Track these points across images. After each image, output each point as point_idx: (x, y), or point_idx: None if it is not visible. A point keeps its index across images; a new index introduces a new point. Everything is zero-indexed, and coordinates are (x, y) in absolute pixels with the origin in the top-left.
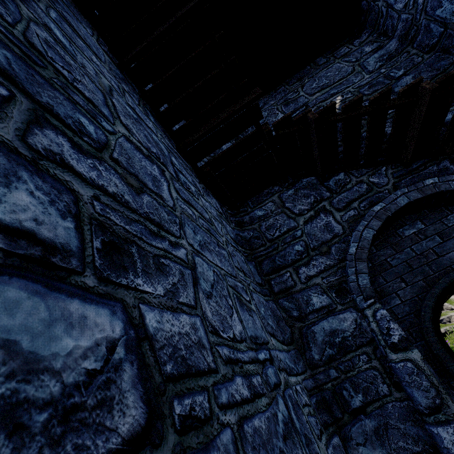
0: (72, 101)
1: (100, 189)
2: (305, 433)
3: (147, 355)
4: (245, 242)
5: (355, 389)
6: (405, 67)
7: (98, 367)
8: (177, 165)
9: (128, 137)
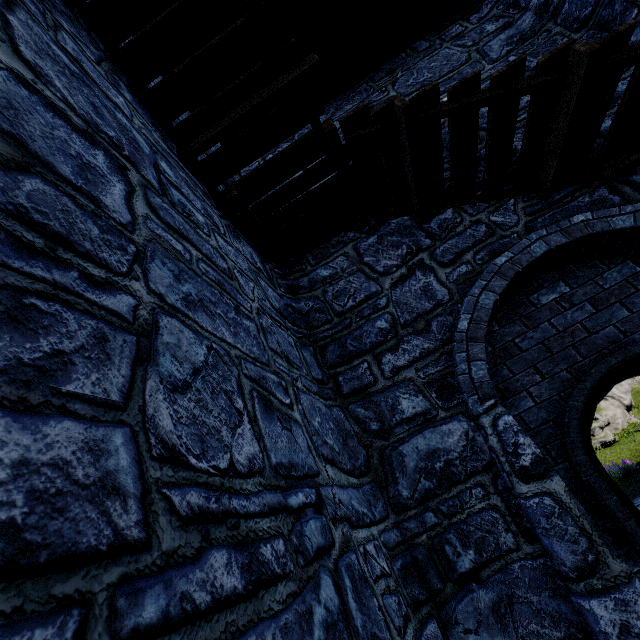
0: None
1: None
2: (373, 633)
3: None
4: (299, 318)
5: (464, 542)
6: (544, 53)
7: None
8: (171, 176)
9: (27, 80)
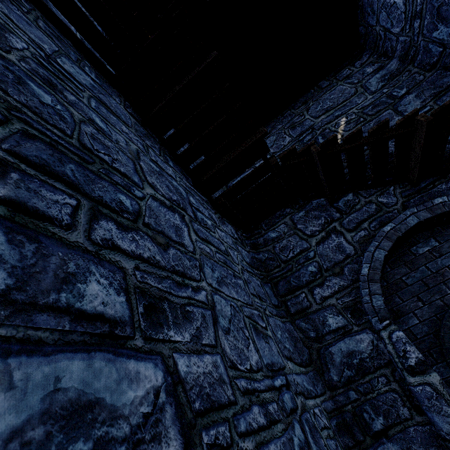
0: (113, 183)
1: (138, 258)
2: None
3: (181, 396)
4: (260, 265)
5: (376, 411)
6: (407, 86)
7: (150, 410)
8: (195, 203)
9: (154, 195)
